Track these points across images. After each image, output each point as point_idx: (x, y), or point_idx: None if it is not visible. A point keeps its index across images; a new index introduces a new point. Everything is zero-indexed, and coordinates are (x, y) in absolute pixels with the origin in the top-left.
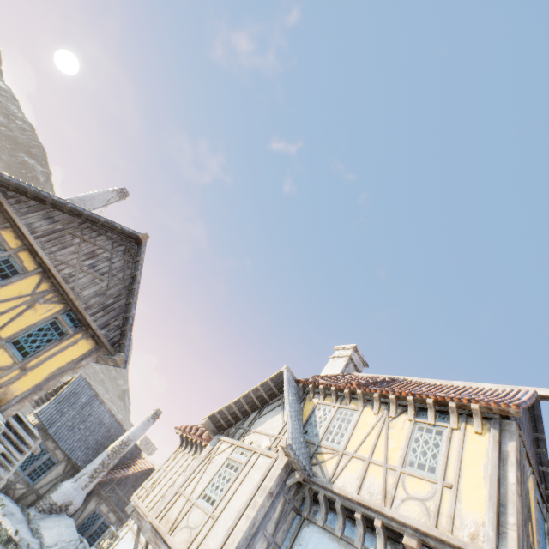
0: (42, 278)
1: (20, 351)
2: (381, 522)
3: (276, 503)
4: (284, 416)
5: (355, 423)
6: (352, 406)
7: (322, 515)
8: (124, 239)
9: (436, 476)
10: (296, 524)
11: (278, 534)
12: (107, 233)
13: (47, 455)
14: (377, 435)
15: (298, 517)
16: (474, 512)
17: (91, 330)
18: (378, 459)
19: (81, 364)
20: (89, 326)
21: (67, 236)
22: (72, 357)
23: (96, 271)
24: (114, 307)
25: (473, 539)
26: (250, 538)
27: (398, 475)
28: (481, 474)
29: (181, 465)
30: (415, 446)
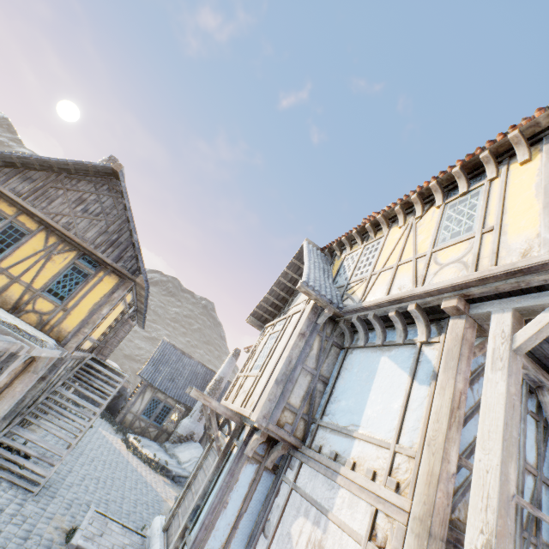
0: (47, 233)
1: (56, 297)
2: (415, 305)
3: (311, 342)
4: None
5: (381, 246)
6: (377, 237)
7: (362, 336)
8: (104, 179)
9: (473, 232)
10: (341, 357)
11: (322, 369)
12: (86, 178)
13: (162, 404)
14: (404, 240)
15: (342, 352)
16: (525, 232)
17: (110, 267)
18: (407, 258)
19: (114, 297)
20: (106, 263)
21: (50, 190)
22: (103, 293)
23: (90, 214)
24: (121, 241)
25: (525, 255)
26: (289, 374)
27: (428, 257)
28: (532, 195)
29: None
30: (447, 223)
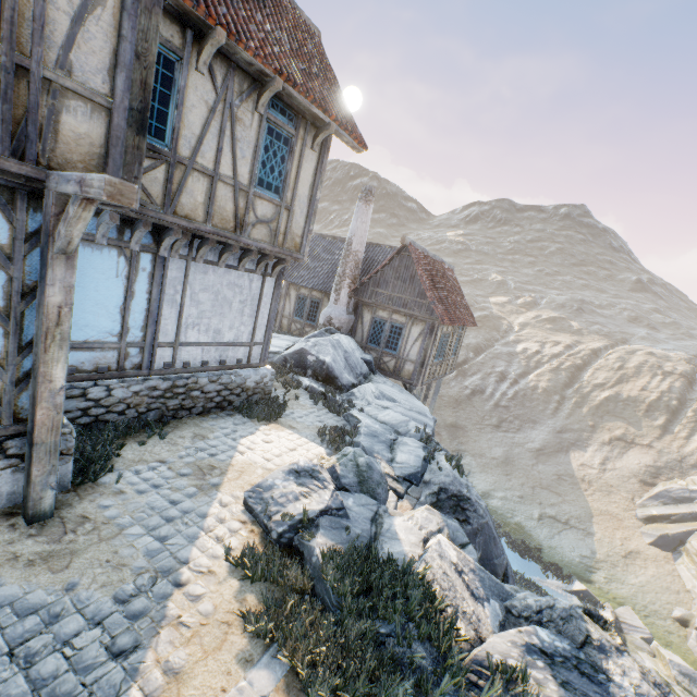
0: None
1: None
2: None
3: None
4: None
5: None
6: None
7: None
8: None
9: None
10: None
11: None
12: None
13: (308, 300)
14: None
15: None
16: None
17: None
18: None
19: None
20: None
21: None
22: None
23: None
24: None
25: None
26: None
27: None
28: None
29: None
30: None
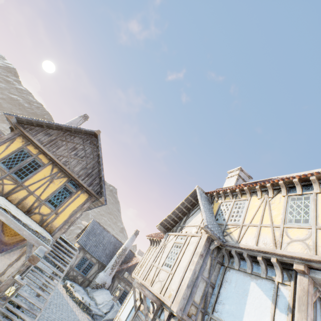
0: (53, 166)
1: (52, 205)
2: (275, 259)
3: (206, 260)
4: (202, 214)
5: (247, 207)
6: (243, 198)
7: (237, 263)
8: (88, 136)
9: (309, 224)
10: (222, 271)
11: (211, 278)
12: (79, 135)
13: (88, 261)
14: (263, 210)
15: (222, 267)
16: None
17: (84, 188)
18: (266, 223)
19: (84, 206)
20: (83, 186)
21: (59, 141)
22: (78, 204)
23: (78, 157)
24: (93, 174)
25: None
26: (194, 281)
27: (282, 229)
28: None
29: (153, 254)
30: (291, 210)
